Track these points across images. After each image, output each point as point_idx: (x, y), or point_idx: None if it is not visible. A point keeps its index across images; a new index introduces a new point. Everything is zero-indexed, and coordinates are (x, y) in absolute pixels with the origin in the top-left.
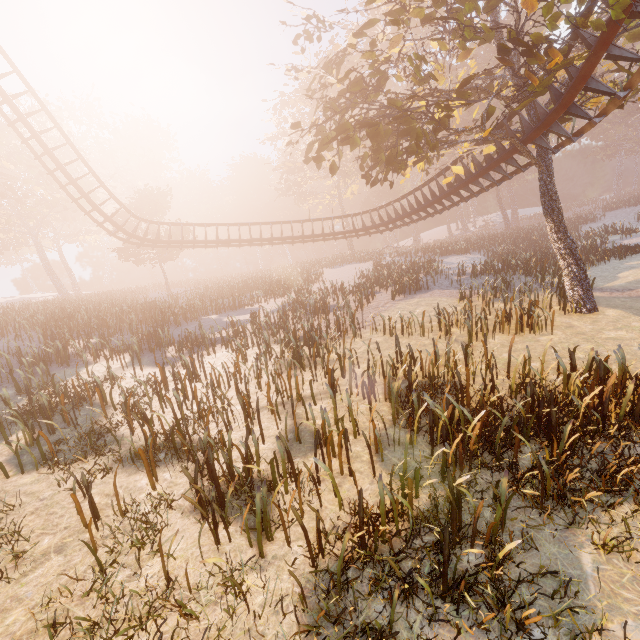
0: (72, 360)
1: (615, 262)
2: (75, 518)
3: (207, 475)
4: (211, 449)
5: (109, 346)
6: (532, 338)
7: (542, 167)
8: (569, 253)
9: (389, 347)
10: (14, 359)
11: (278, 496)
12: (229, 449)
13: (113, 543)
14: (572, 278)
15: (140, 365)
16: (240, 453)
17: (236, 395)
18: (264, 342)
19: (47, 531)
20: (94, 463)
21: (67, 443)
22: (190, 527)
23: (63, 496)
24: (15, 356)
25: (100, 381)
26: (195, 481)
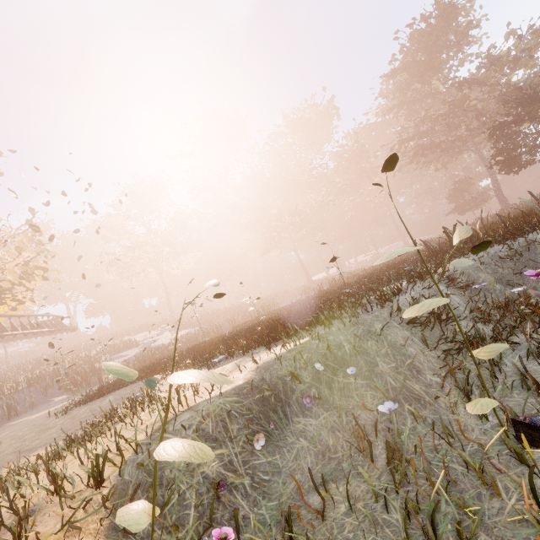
0: None
1: None
2: None
3: None
4: None
5: None
6: None
7: None
8: None
9: None
10: None
11: None
12: None
13: None
14: None
15: None
16: None
17: None
18: None
19: None
20: None
21: None
22: None
23: None
24: None
25: None
26: None
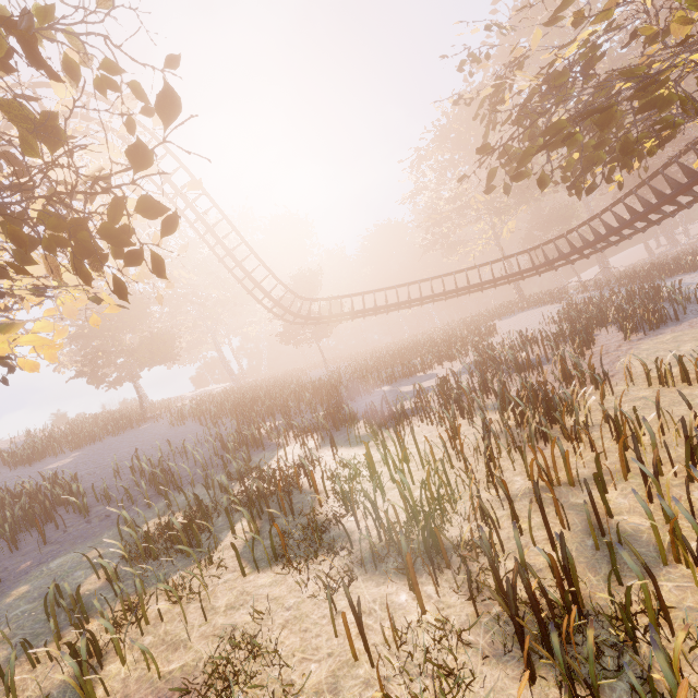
0: (265, 443)
1: None
2: (335, 641)
3: (489, 595)
4: (475, 555)
5: (296, 427)
6: None
7: None
8: None
9: (674, 402)
10: (216, 445)
11: (643, 649)
12: (524, 559)
13: (406, 694)
14: None
15: (334, 445)
16: (553, 568)
17: (467, 478)
18: (478, 409)
19: (308, 656)
20: (330, 564)
21: (291, 537)
22: (509, 685)
23: (309, 606)
24: (216, 442)
25: (307, 464)
26: (511, 611)
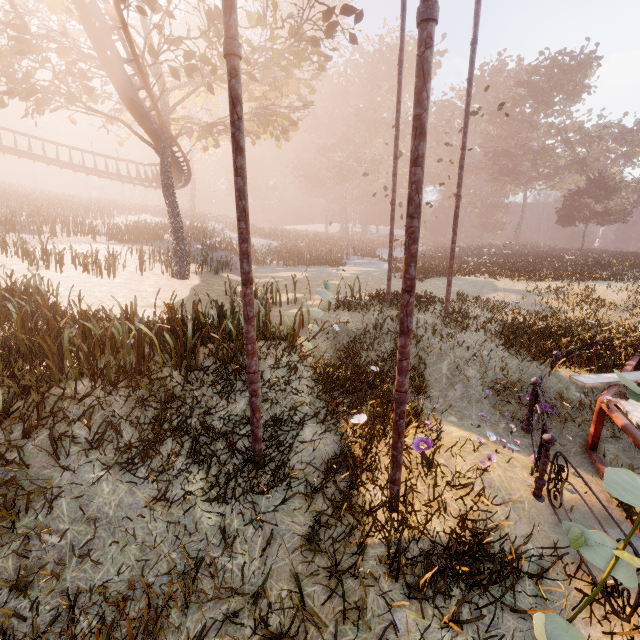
0: None
1: (309, 267)
2: None
3: None
4: None
5: None
6: (90, 278)
7: (160, 155)
8: (173, 230)
9: None
10: None
11: None
12: None
13: None
14: (173, 250)
15: None
16: None
17: None
18: None
19: None
20: None
21: None
22: None
23: None
24: None
25: None
26: None
